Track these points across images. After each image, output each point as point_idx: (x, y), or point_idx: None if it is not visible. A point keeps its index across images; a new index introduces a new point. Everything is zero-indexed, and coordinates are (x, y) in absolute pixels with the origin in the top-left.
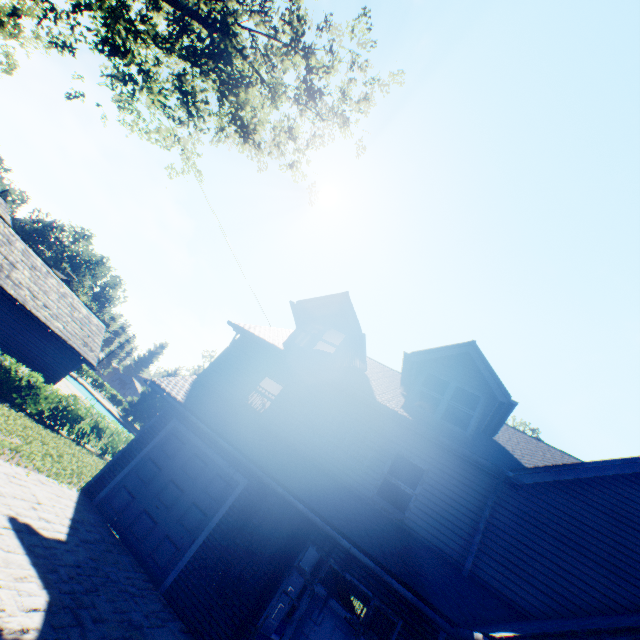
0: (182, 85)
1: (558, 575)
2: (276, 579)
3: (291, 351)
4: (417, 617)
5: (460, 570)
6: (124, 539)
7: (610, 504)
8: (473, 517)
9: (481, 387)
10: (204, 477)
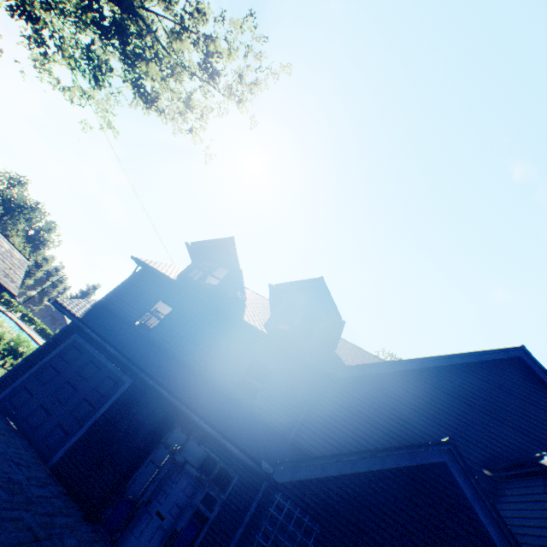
0: (90, 53)
1: (353, 439)
2: (146, 452)
3: (182, 281)
4: (250, 472)
5: (286, 439)
6: (20, 428)
7: (396, 391)
8: (302, 402)
9: (325, 311)
10: (96, 379)
